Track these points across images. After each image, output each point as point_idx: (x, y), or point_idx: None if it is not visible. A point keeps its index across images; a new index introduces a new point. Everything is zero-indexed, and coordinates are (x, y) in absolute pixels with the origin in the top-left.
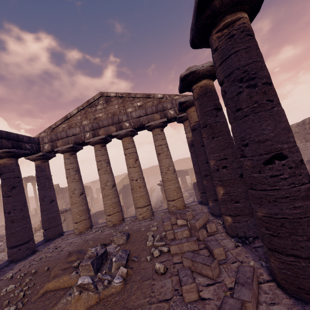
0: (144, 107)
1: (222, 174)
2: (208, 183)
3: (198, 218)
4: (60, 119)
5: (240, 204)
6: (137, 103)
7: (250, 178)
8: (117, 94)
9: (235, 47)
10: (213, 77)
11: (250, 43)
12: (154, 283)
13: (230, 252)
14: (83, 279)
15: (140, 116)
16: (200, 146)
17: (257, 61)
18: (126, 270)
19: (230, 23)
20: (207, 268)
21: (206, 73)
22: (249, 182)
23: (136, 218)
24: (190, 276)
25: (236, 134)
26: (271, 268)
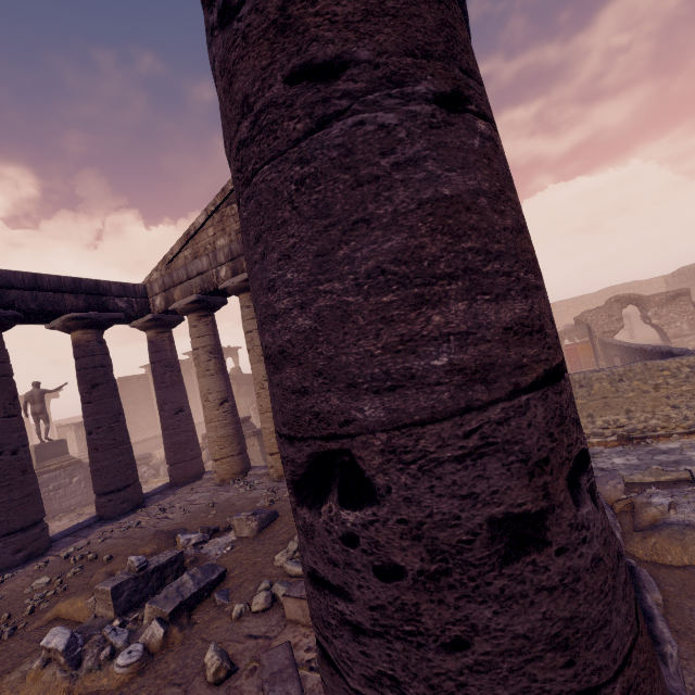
0: None
1: None
2: None
3: None
4: (179, 241)
5: None
6: None
7: None
8: None
9: None
10: None
11: None
12: None
13: None
14: (54, 634)
15: None
16: None
17: None
18: (162, 633)
19: None
20: None
21: None
22: None
23: None
24: None
25: None
26: None
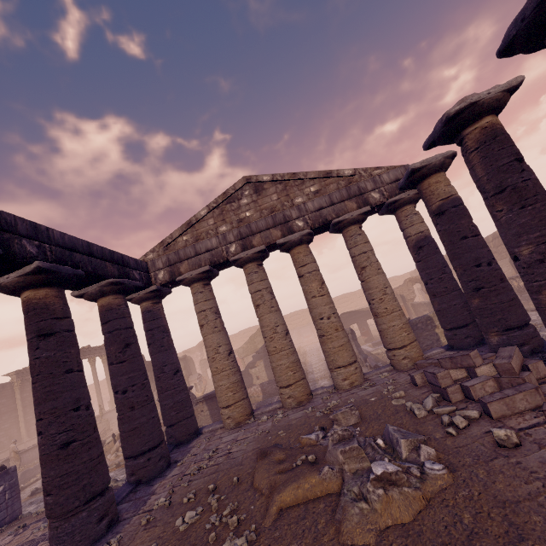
0: (323, 193)
1: None
2: (485, 301)
3: (509, 355)
4: (179, 228)
5: None
6: (310, 189)
7: None
8: (275, 177)
9: None
10: (499, 111)
11: None
12: (516, 460)
13: None
14: (380, 465)
15: (321, 208)
16: (459, 238)
17: None
18: (433, 450)
19: None
20: None
21: (493, 104)
22: None
23: (336, 387)
24: None
25: None
26: None
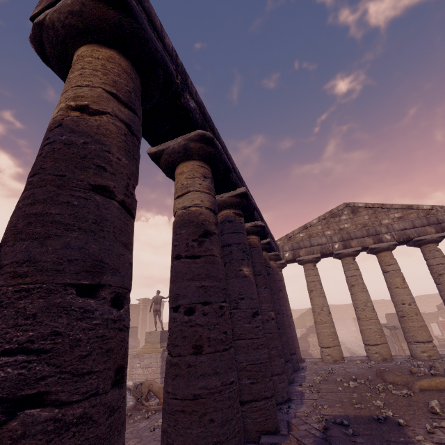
0: (405, 219)
1: None
2: None
3: None
4: (298, 228)
5: None
6: (394, 215)
7: None
8: (367, 205)
9: None
10: None
11: None
12: None
13: None
14: None
15: (405, 228)
16: None
17: None
18: None
19: None
20: None
21: None
22: None
23: (414, 357)
24: None
25: None
26: None
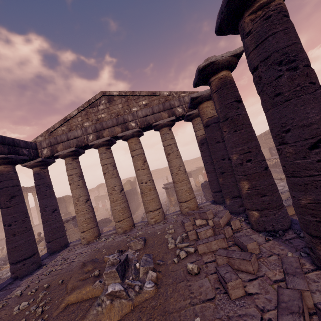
0: (149, 105)
1: (246, 168)
2: (225, 180)
3: (221, 216)
4: (59, 122)
5: (266, 197)
6: (142, 102)
7: (292, 165)
8: (121, 93)
9: (272, 28)
10: (231, 68)
11: (288, 25)
12: (190, 284)
13: (263, 246)
14: (113, 286)
15: (146, 115)
16: (215, 142)
17: (297, 43)
18: (155, 274)
19: (265, 4)
20: (247, 263)
21: (225, 63)
22: (290, 170)
23: (148, 222)
24: (232, 272)
25: (274, 121)
26: (317, 256)
